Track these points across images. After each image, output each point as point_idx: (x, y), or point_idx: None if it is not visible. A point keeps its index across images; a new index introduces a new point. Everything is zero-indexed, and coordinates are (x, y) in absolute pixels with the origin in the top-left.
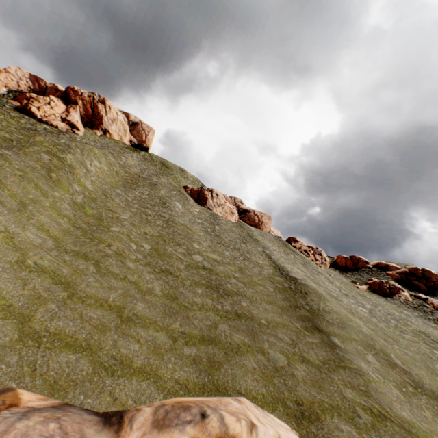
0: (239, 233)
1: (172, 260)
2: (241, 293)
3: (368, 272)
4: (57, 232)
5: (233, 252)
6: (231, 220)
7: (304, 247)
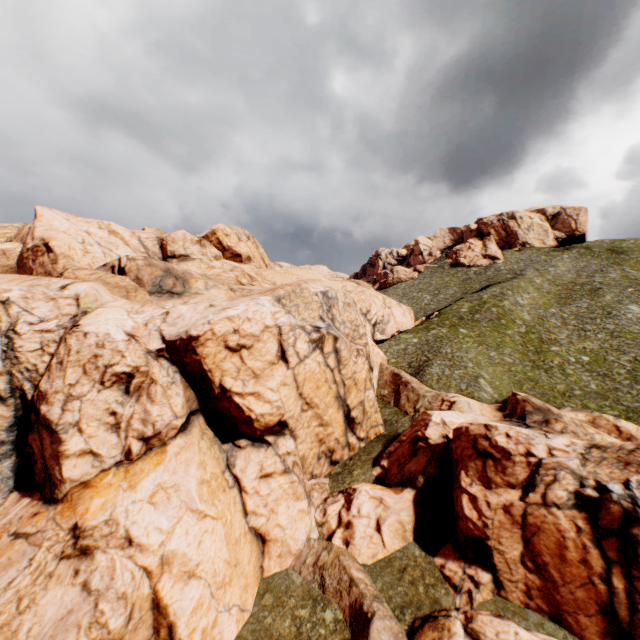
0: None
1: (611, 368)
2: None
3: None
4: (517, 356)
5: None
6: None
7: None
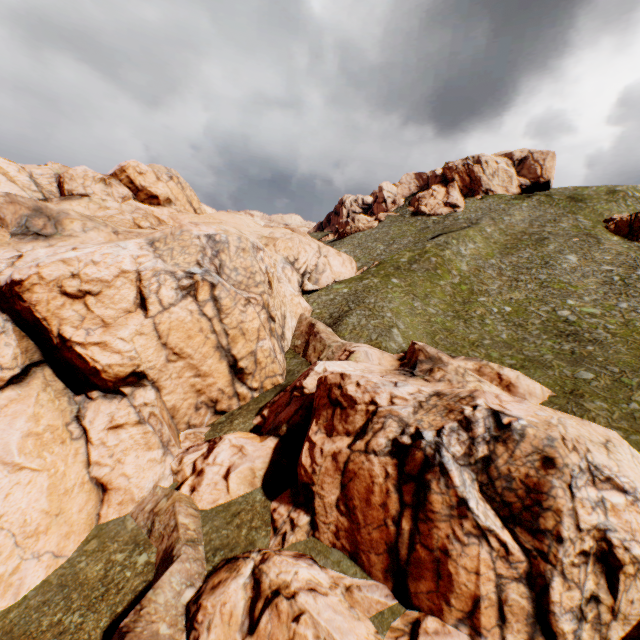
0: None
1: (529, 318)
2: (597, 341)
3: None
4: (443, 307)
5: (637, 304)
6: None
7: None
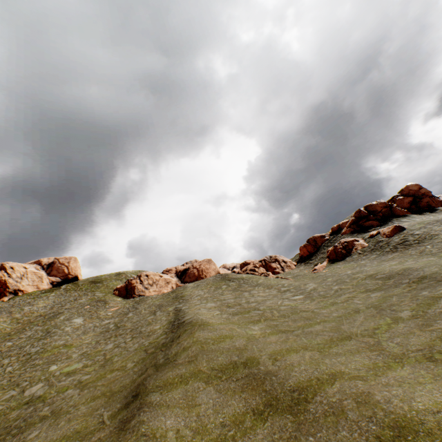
0: (161, 302)
1: None
2: (57, 410)
3: (327, 245)
4: None
5: (123, 338)
6: (165, 292)
7: (250, 266)
